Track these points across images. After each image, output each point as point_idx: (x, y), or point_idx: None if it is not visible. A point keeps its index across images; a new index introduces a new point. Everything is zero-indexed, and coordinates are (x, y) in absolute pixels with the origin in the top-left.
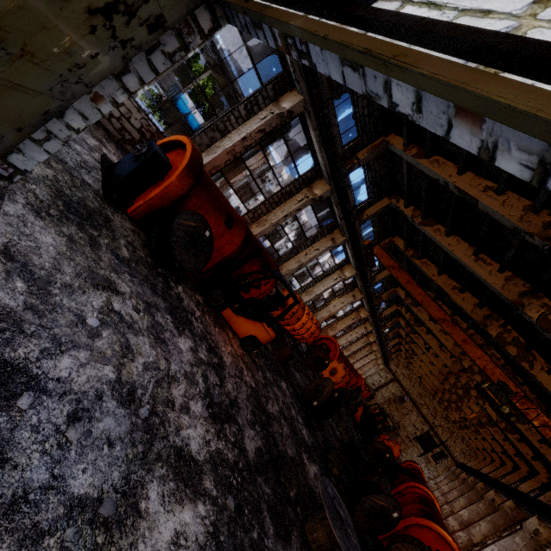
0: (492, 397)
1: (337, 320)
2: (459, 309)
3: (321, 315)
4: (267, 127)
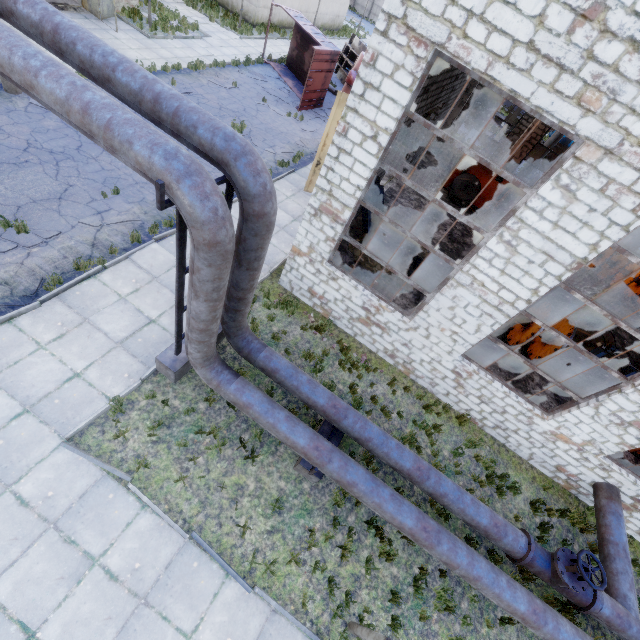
0: None
1: None
2: None
3: None
4: None
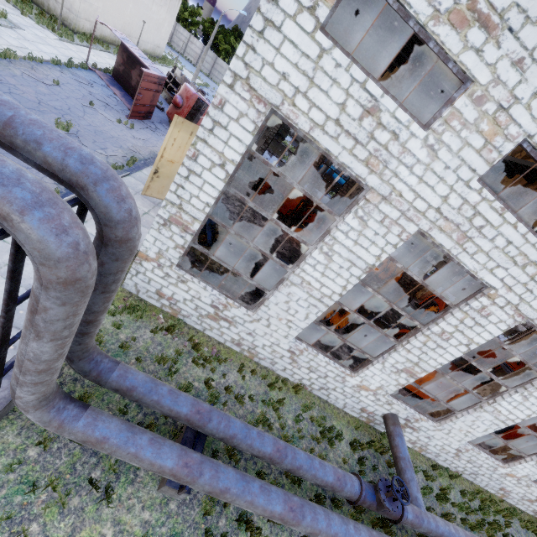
0: None
1: None
2: None
3: (435, 282)
4: (319, 153)
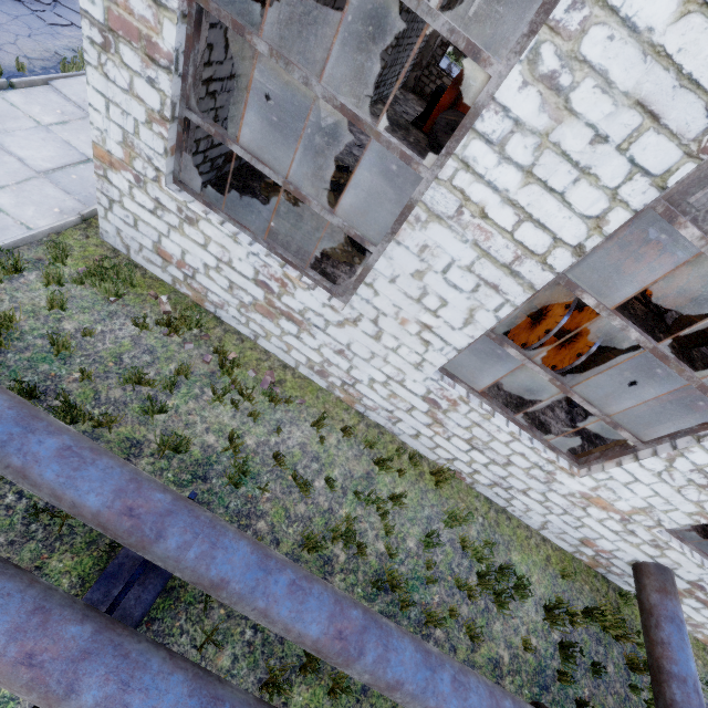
0: None
1: None
2: None
3: None
4: None
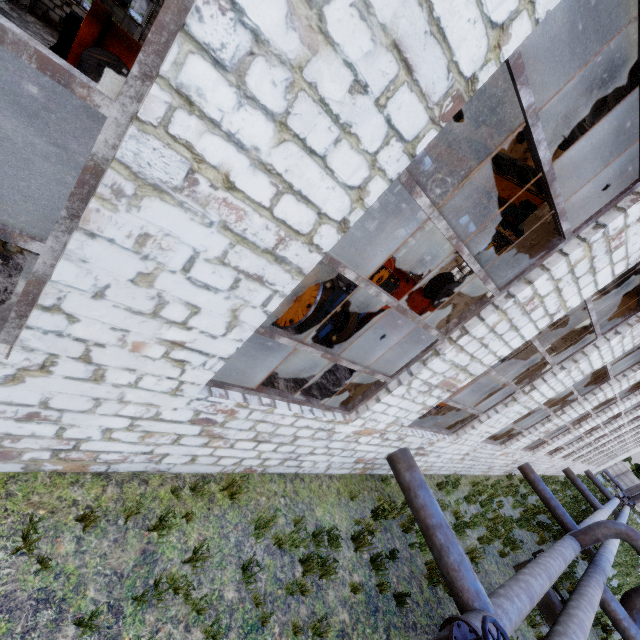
0: (511, 221)
1: (409, 252)
2: (522, 171)
3: (379, 240)
4: None
